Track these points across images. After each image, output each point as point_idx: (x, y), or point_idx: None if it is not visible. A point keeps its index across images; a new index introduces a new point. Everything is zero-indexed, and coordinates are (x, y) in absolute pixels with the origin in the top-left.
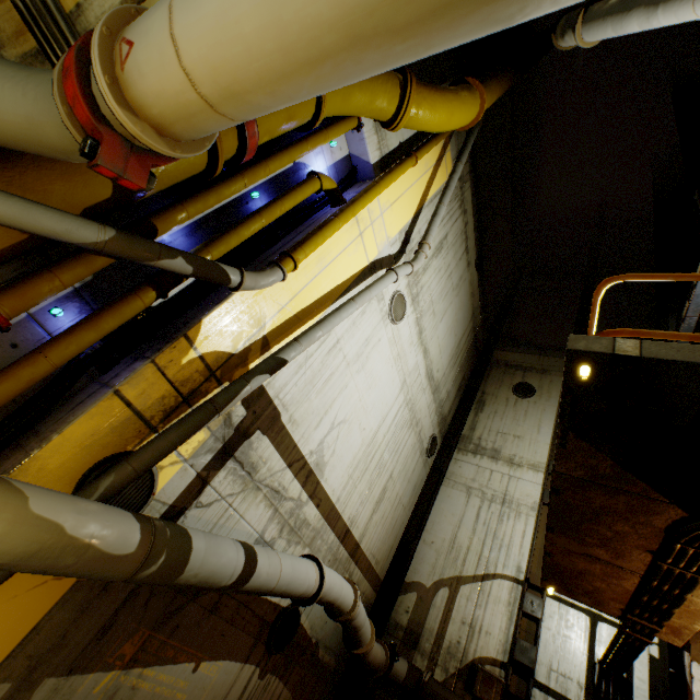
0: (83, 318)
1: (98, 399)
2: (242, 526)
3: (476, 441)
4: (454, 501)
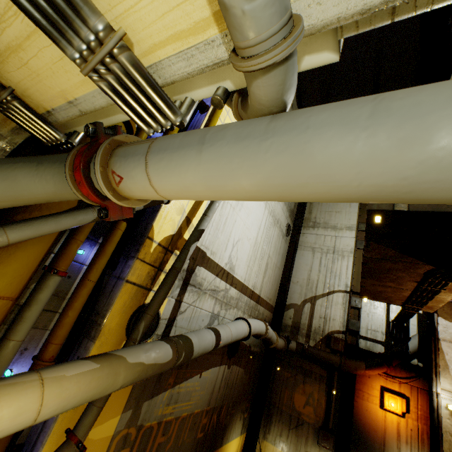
0: (96, 252)
1: (120, 288)
2: (202, 313)
3: (313, 220)
4: (306, 257)
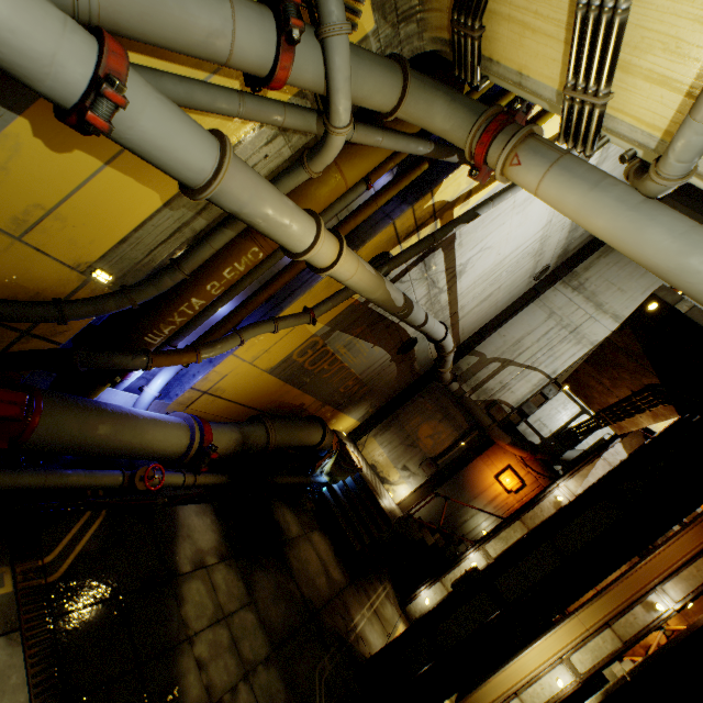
0: (392, 181)
1: (386, 226)
2: (412, 296)
3: (582, 280)
4: (535, 317)
